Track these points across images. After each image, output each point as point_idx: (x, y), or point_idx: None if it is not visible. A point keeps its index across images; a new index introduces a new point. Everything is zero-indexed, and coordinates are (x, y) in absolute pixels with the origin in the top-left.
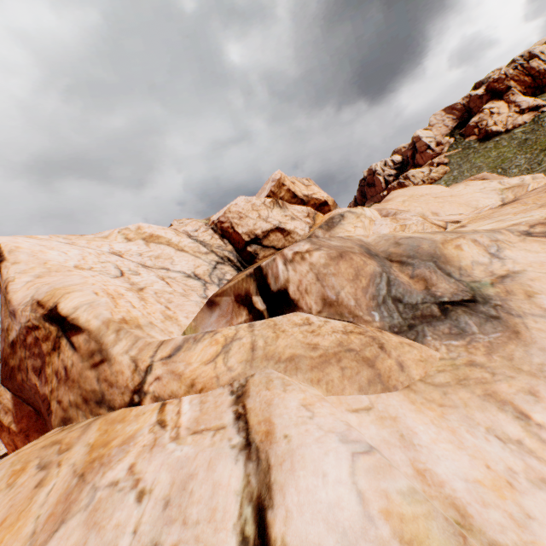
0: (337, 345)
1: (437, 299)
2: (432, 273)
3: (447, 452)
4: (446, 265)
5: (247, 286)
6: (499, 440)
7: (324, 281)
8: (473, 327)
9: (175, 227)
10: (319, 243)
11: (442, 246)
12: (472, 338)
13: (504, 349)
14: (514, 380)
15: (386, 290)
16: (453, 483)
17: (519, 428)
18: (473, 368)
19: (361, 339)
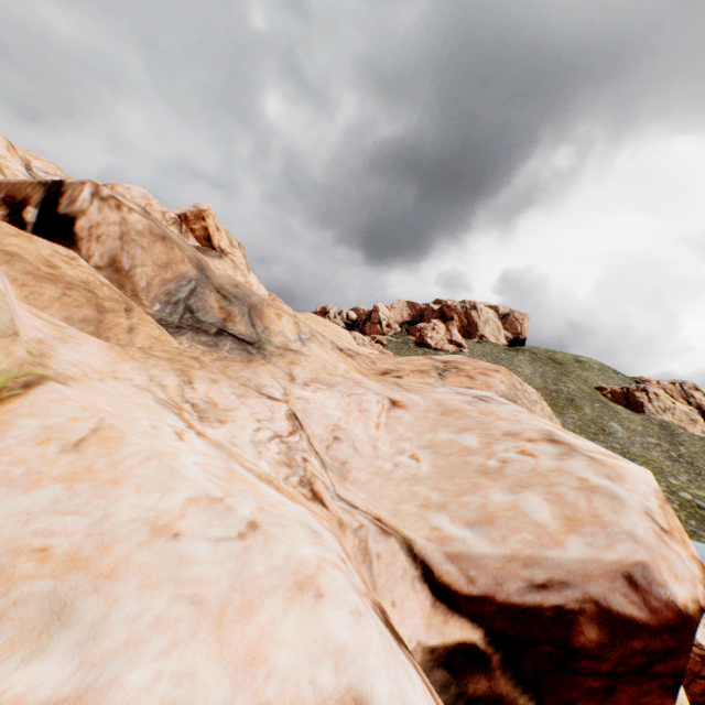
0: (82, 281)
1: (225, 328)
2: (240, 314)
3: (91, 357)
4: (258, 319)
5: (33, 193)
6: (150, 379)
7: (128, 246)
8: (228, 348)
9: (17, 147)
10: (154, 219)
11: (267, 305)
12: (217, 350)
13: (231, 363)
14: (213, 374)
15: (187, 296)
16: (66, 356)
17: (177, 384)
18: (194, 360)
19: (114, 295)
